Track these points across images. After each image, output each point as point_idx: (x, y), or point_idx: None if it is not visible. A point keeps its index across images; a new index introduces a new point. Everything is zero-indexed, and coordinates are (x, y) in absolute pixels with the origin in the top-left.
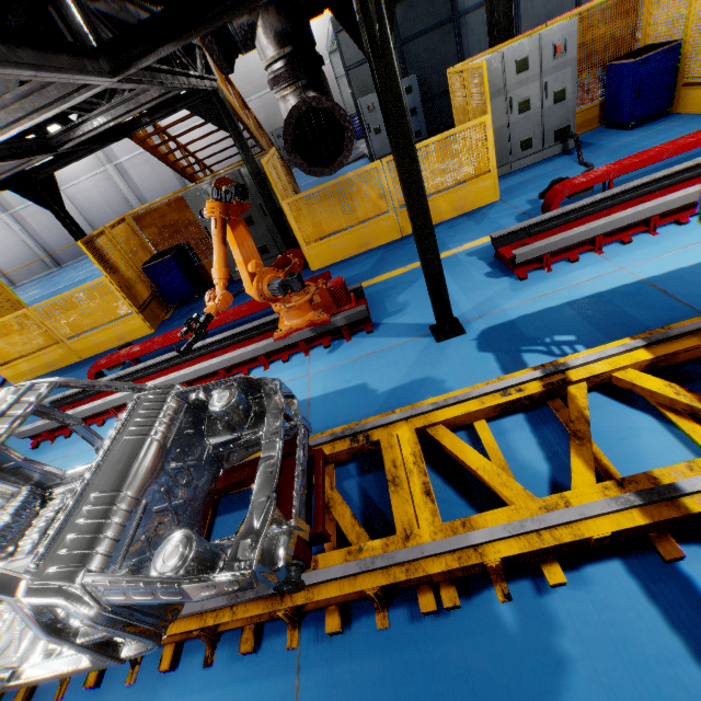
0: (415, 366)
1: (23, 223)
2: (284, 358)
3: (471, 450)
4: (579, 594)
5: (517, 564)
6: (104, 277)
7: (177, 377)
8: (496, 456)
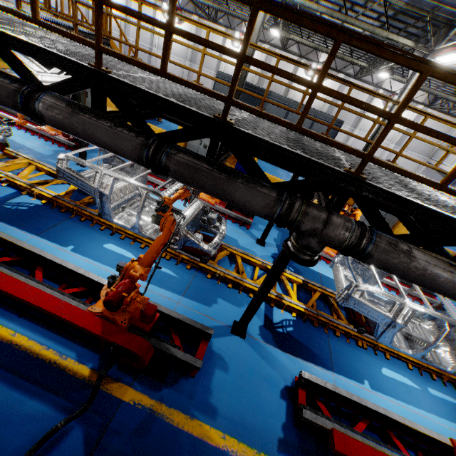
0: None
1: None
2: (46, 140)
3: (30, 170)
4: (5, 188)
5: (5, 182)
6: None
7: (12, 118)
8: (34, 175)
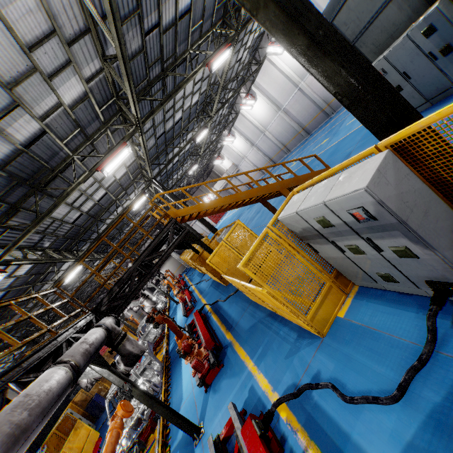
0: (186, 436)
1: (259, 149)
2: None
3: None
4: None
5: None
6: (205, 269)
7: None
8: None
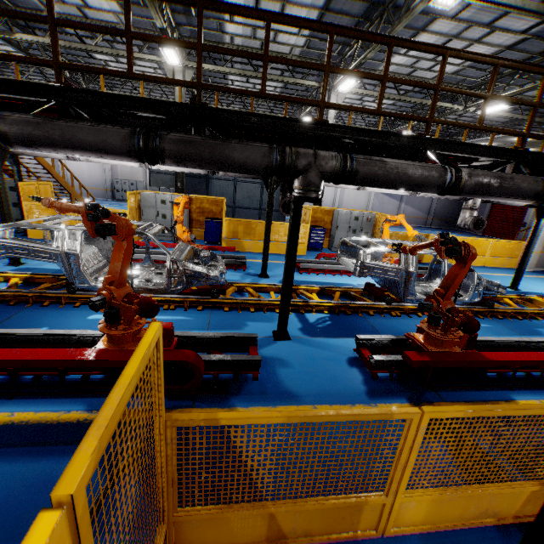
0: None
1: None
2: None
3: None
4: None
5: None
6: None
7: None
8: None
